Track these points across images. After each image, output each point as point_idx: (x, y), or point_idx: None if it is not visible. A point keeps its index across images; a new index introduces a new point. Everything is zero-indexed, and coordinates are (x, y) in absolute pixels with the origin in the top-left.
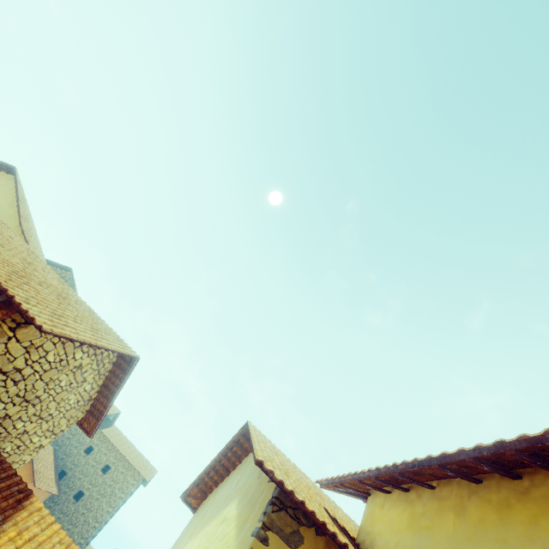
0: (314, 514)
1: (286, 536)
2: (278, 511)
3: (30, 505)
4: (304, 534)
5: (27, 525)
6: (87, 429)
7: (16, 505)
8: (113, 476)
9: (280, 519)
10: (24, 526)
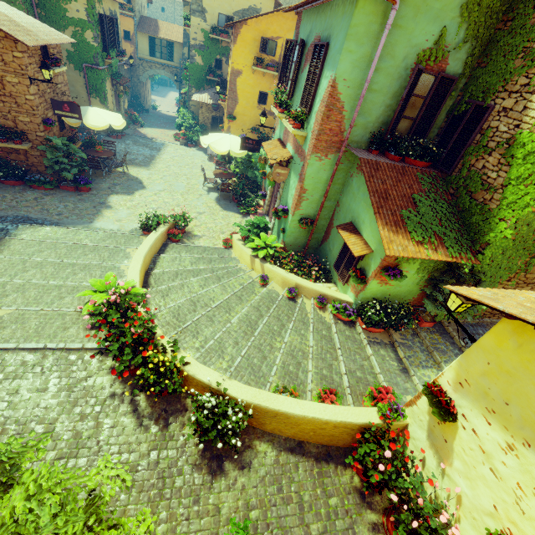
0: (186, 1)
1: (187, 5)
2: (185, 3)
3: (158, 21)
4: (189, 4)
5: (161, 23)
6: (150, 3)
7: (157, 22)
8: (169, 12)
9: (185, 3)
10: (160, 23)
